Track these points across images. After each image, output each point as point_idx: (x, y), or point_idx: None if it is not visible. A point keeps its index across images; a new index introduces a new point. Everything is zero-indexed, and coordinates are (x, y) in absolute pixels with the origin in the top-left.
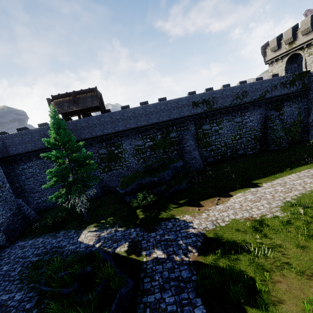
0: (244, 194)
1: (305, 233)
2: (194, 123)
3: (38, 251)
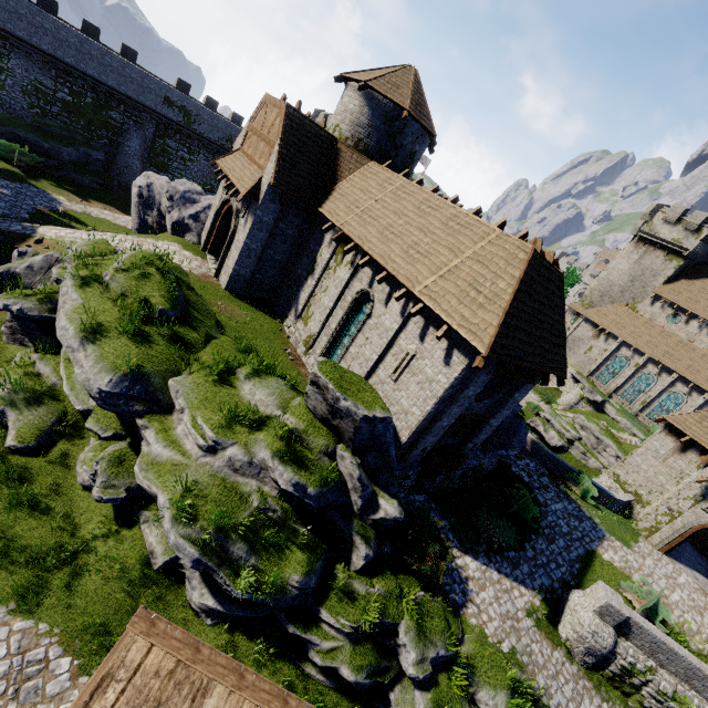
0: None
1: None
2: (157, 125)
3: None
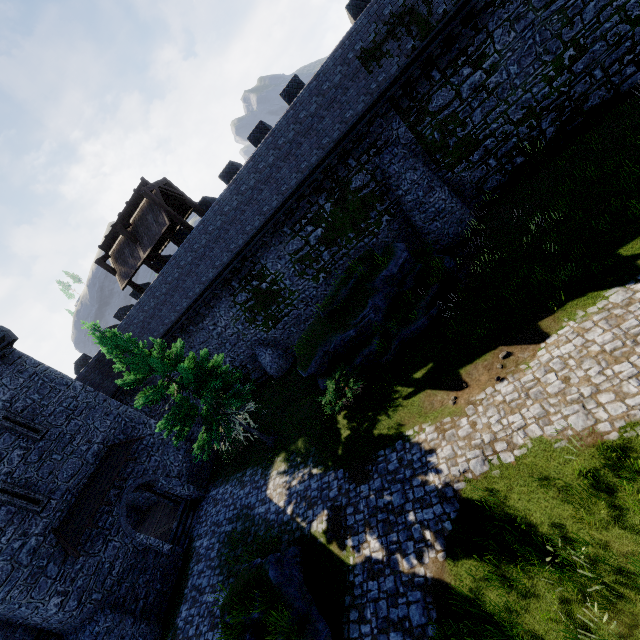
0: (581, 326)
1: None
2: (398, 113)
3: (230, 513)
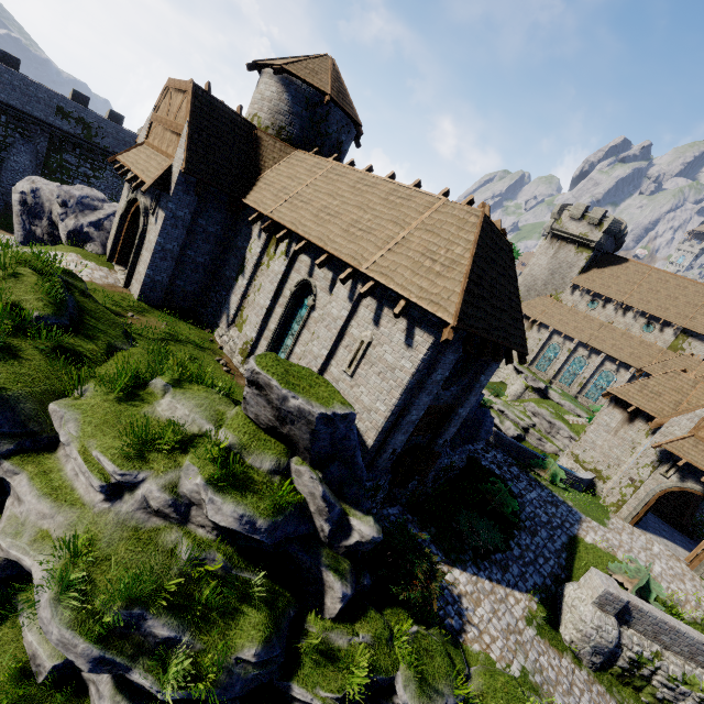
0: None
1: None
2: (50, 139)
3: None
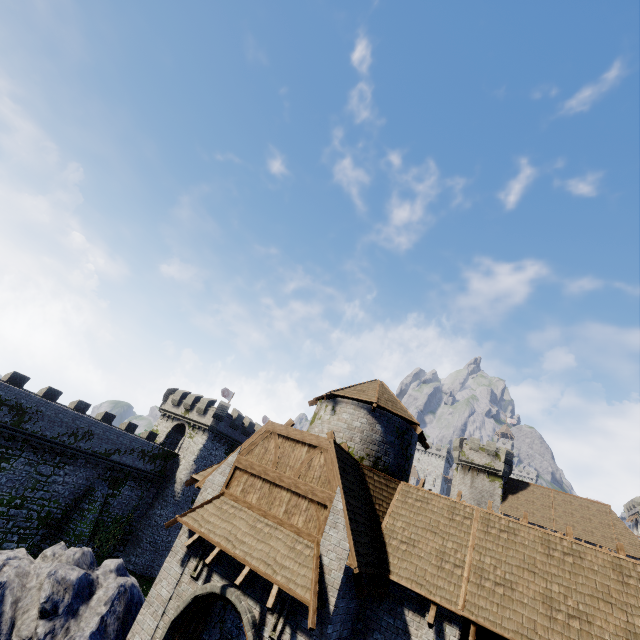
0: None
1: None
2: None
3: None
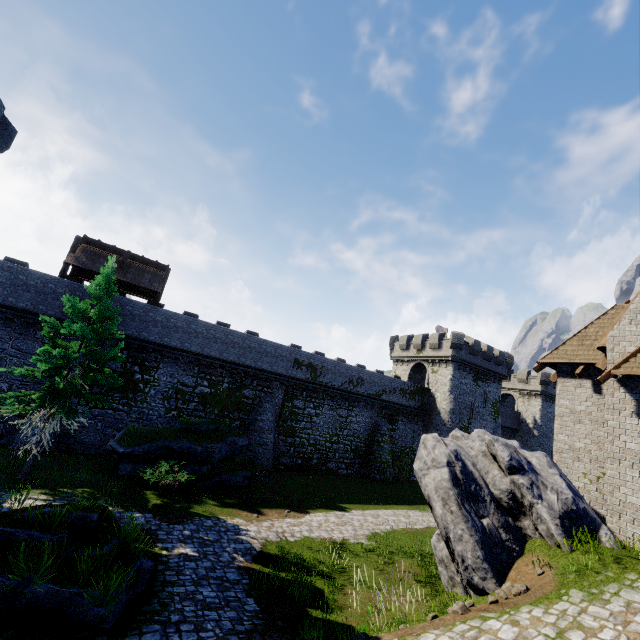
0: (326, 514)
1: (386, 557)
2: (285, 389)
3: None
